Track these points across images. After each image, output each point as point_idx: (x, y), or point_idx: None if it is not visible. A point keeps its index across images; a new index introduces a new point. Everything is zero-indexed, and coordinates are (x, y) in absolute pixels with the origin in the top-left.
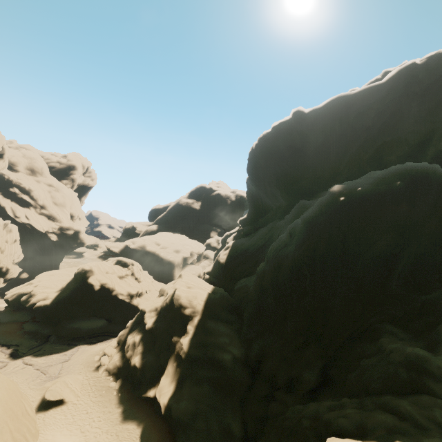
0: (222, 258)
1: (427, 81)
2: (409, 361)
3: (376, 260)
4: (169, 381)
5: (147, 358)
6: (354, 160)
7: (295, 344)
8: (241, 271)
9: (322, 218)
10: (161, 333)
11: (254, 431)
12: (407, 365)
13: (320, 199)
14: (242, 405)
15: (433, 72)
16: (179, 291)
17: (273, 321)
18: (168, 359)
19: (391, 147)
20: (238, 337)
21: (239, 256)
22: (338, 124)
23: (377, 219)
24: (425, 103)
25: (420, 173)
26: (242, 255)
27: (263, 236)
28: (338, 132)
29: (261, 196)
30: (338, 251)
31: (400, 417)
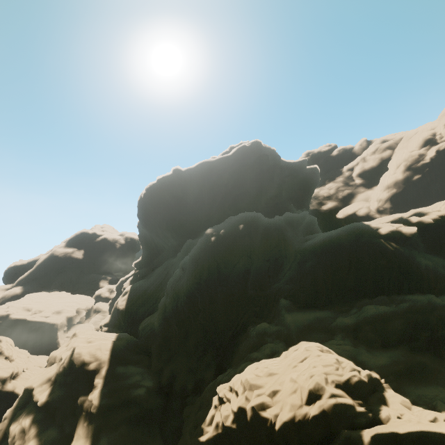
0: (122, 305)
1: (254, 157)
2: (258, 332)
3: (238, 276)
4: (82, 443)
5: (47, 436)
6: (221, 207)
7: (197, 354)
8: (143, 311)
9: (202, 253)
10: (61, 402)
11: (174, 441)
12: (258, 334)
13: (200, 239)
14: (160, 427)
15: (256, 152)
16: (79, 348)
17: (178, 344)
18: (75, 424)
19: (241, 198)
20: (149, 371)
21: (140, 298)
22: (207, 181)
23: (234, 249)
24: (254, 170)
25: (252, 218)
26: (142, 297)
27: (160, 275)
28: (207, 187)
29: (154, 238)
30: (215, 275)
31: (253, 360)
